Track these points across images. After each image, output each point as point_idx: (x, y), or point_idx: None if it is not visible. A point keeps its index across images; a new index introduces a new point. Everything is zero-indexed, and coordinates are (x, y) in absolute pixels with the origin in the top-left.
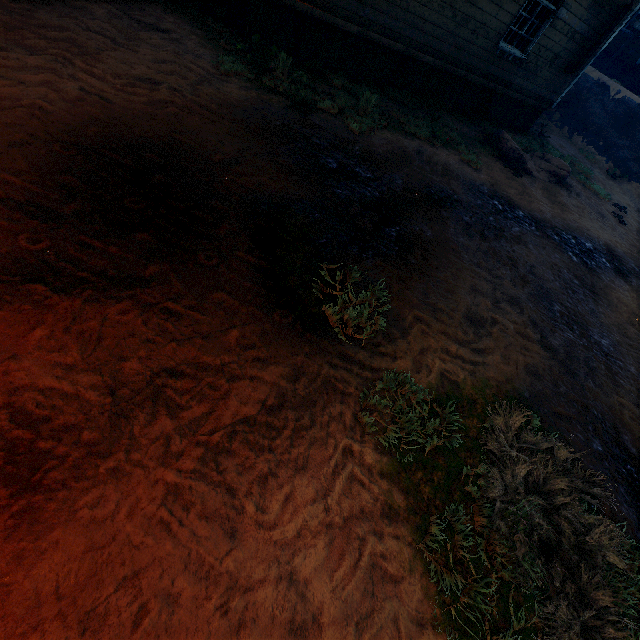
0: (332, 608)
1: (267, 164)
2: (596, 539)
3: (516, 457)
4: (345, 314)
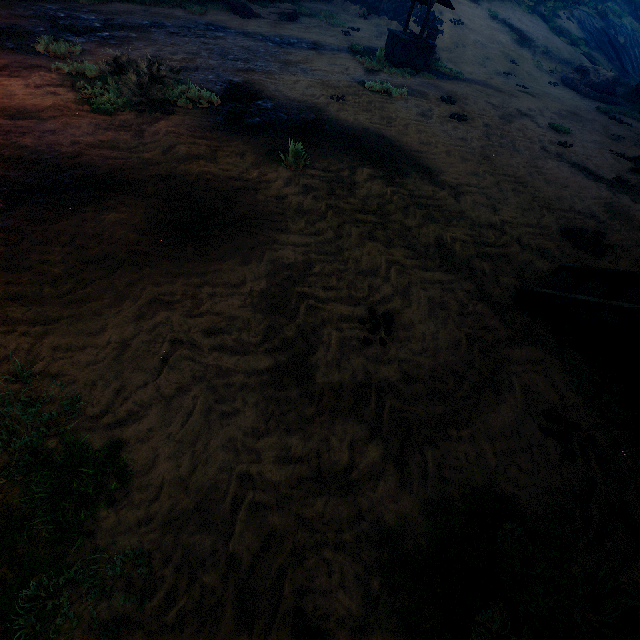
0: (24, 93)
1: (6, 15)
2: (156, 72)
3: (121, 58)
4: (49, 48)
